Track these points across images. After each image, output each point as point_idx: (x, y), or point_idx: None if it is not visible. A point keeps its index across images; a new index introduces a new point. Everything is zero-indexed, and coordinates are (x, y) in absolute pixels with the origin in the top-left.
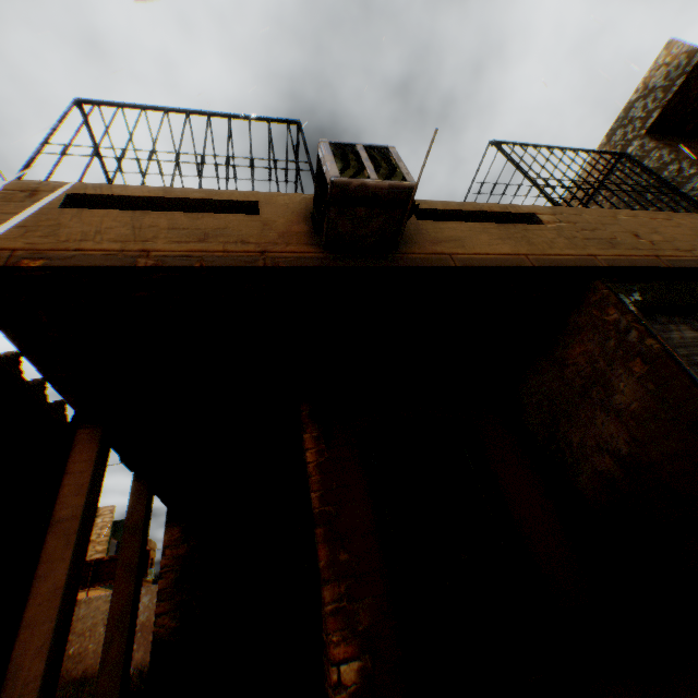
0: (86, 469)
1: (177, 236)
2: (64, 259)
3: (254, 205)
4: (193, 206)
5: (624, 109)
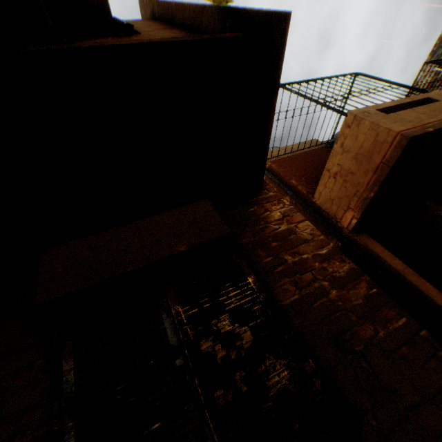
0: (382, 249)
1: (438, 112)
2: (431, 126)
3: (424, 100)
4: (405, 106)
5: (438, 39)
